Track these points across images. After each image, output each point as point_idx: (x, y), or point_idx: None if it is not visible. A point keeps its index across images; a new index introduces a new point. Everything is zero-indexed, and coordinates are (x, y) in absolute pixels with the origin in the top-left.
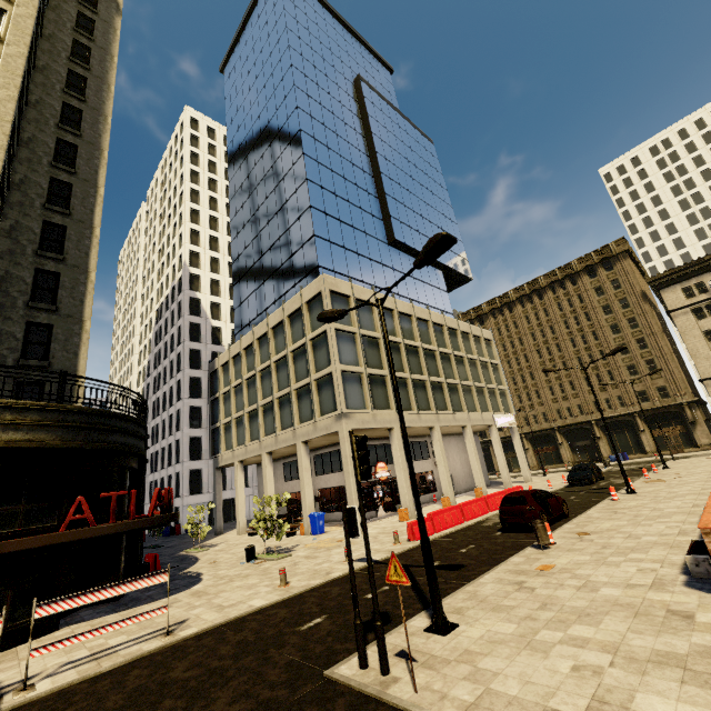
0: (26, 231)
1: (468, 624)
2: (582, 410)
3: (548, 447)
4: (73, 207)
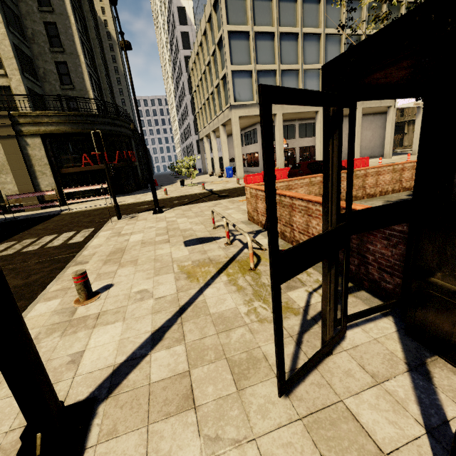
0: None
1: (166, 213)
2: None
3: None
4: None
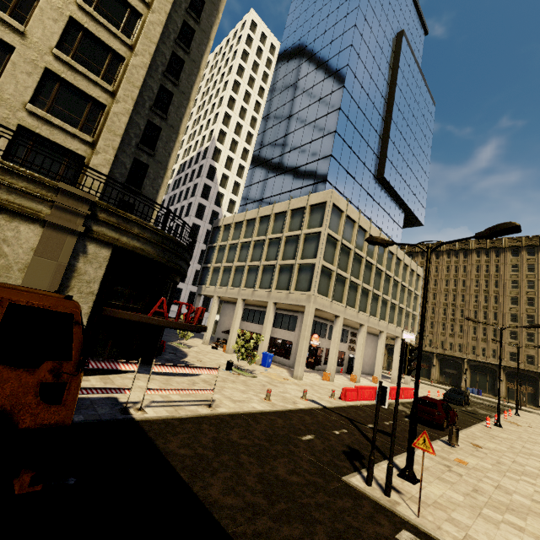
0: (148, 89)
1: (426, 483)
2: (461, 349)
3: (423, 364)
4: (181, 79)
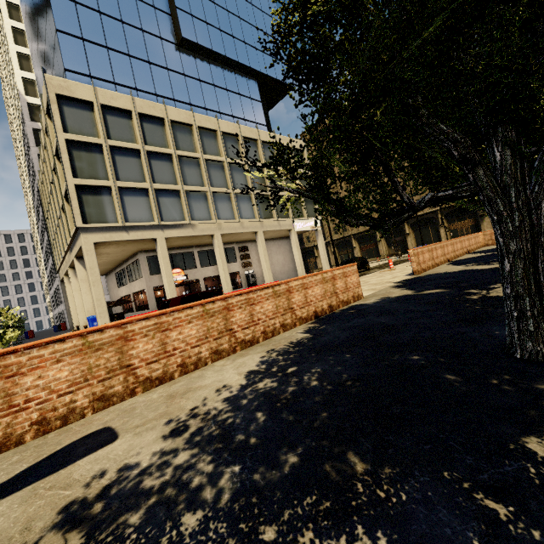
0: None
1: None
2: None
3: (370, 244)
4: None
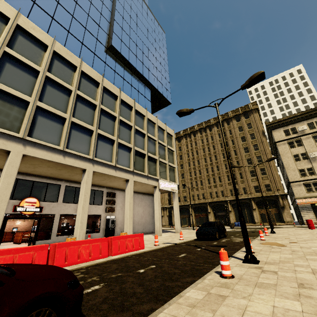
0: None
1: None
2: (223, 194)
3: (202, 213)
4: None
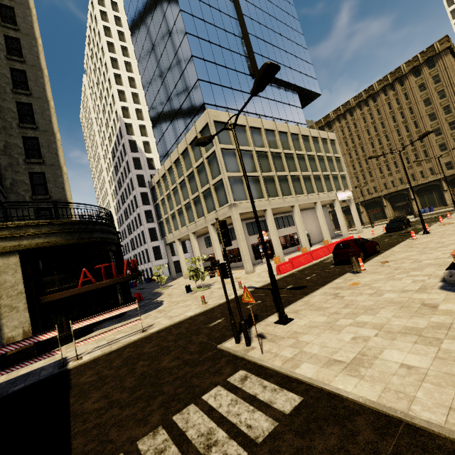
0: (8, 112)
1: (299, 318)
2: (402, 181)
3: (376, 209)
4: (31, 88)
